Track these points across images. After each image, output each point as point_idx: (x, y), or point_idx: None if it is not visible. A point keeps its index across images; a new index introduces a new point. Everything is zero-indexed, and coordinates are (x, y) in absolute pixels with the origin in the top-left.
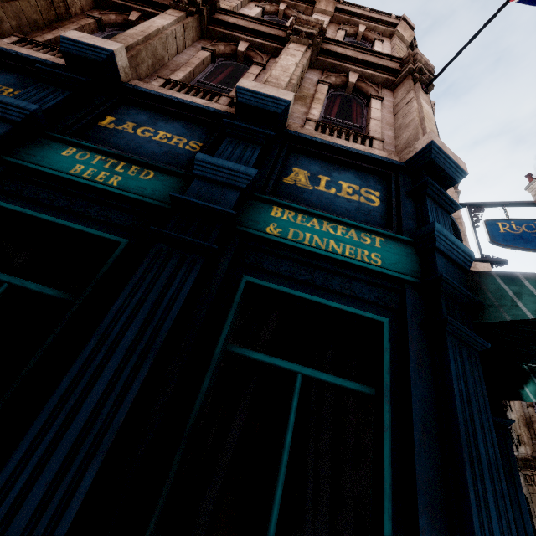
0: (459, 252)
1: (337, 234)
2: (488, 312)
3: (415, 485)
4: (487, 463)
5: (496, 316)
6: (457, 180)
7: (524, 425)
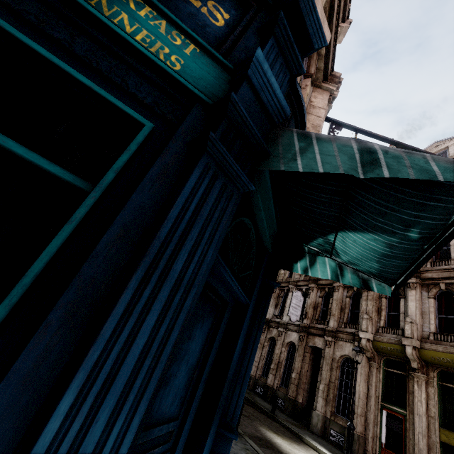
0: (273, 99)
1: (139, 13)
2: (270, 162)
3: (72, 281)
4: (178, 278)
5: (274, 165)
6: (315, 44)
7: (313, 307)
